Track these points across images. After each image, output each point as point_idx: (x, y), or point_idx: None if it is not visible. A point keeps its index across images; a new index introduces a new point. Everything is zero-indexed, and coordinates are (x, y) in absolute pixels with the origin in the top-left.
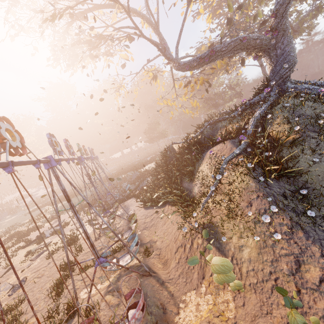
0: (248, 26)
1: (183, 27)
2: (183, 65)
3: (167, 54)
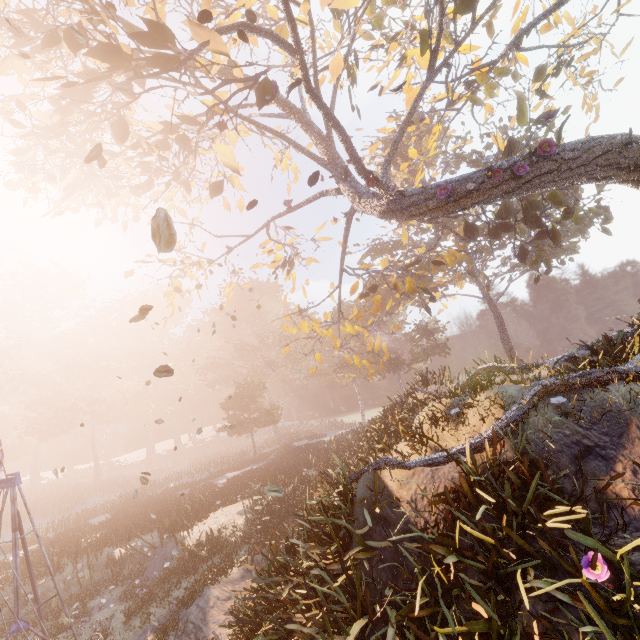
0: (476, 220)
1: (407, 124)
2: (416, 194)
3: (353, 184)
